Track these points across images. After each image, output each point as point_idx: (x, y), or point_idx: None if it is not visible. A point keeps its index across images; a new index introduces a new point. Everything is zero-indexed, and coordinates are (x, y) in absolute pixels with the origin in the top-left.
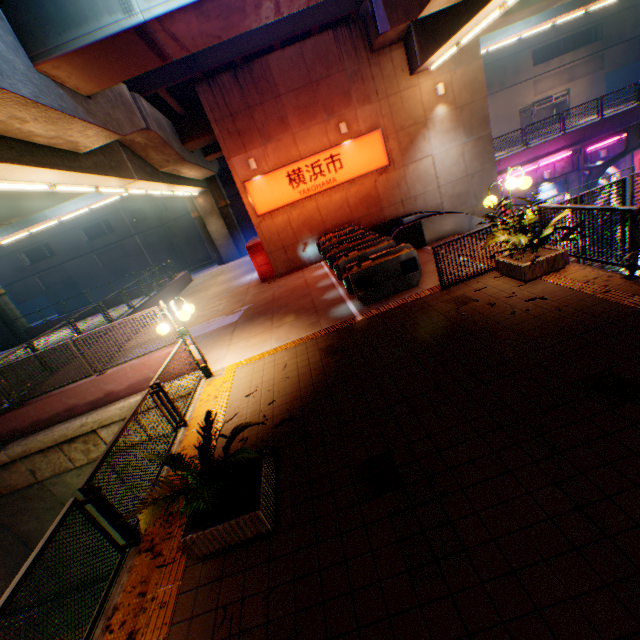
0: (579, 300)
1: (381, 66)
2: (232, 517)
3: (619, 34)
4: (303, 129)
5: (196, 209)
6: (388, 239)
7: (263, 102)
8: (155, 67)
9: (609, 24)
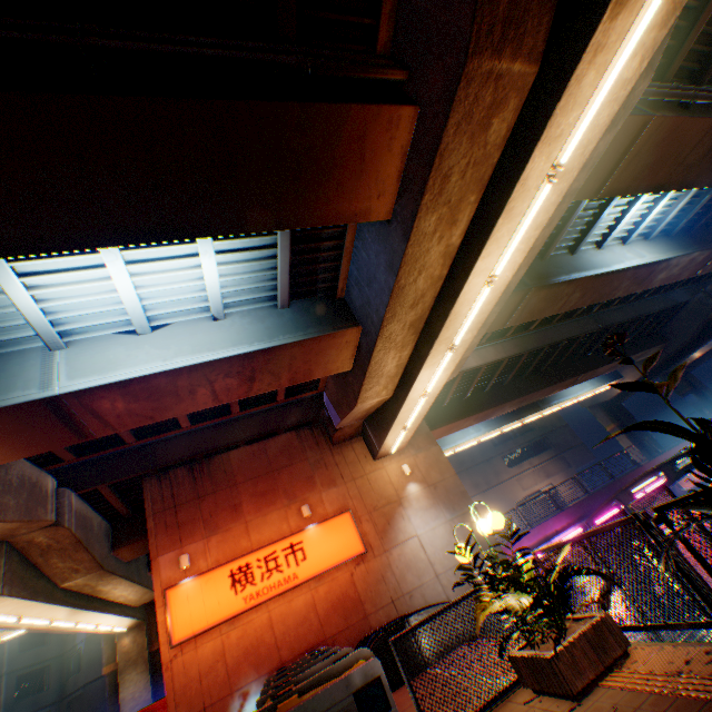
0: None
1: (344, 453)
2: None
3: (565, 441)
4: (260, 514)
5: (115, 654)
6: (349, 649)
7: (217, 489)
8: (71, 442)
9: (552, 435)
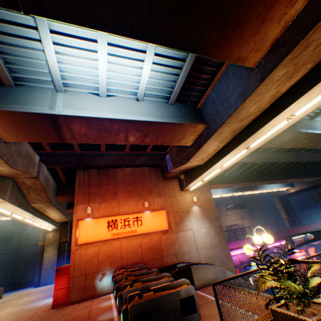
0: None
1: (168, 184)
2: None
3: (254, 207)
4: (125, 199)
5: (45, 238)
6: (168, 274)
7: (108, 183)
8: (55, 141)
9: (249, 203)
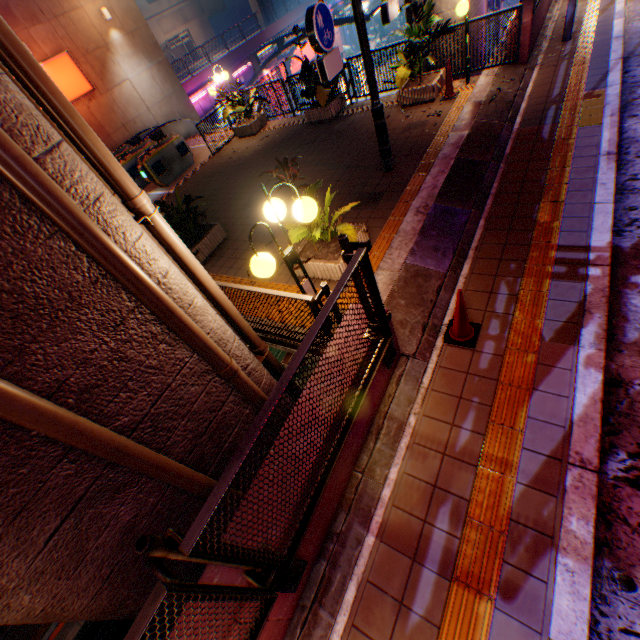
0: (282, 131)
1: None
2: (209, 233)
3: None
4: None
5: None
6: (150, 141)
7: None
8: None
9: None
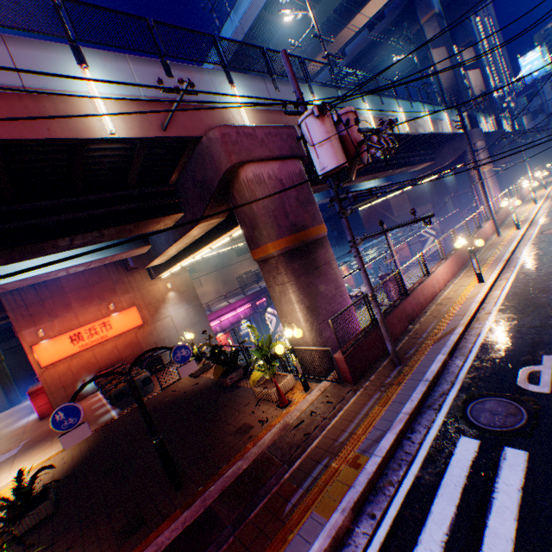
0: (208, 380)
1: (135, 276)
2: (35, 508)
3: None
4: (84, 308)
5: None
6: (139, 368)
7: (54, 296)
8: None
9: None
